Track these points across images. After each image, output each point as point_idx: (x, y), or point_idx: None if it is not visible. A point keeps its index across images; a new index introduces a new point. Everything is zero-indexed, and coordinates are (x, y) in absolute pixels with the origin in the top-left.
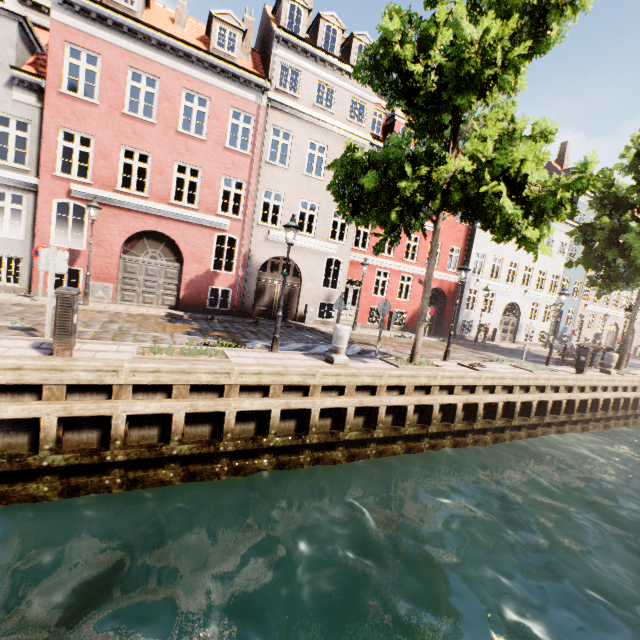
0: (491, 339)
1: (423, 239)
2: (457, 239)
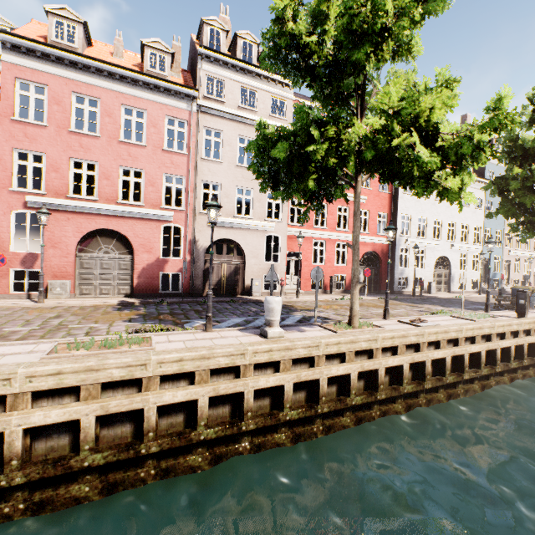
0: (427, 291)
1: (352, 209)
2: (382, 206)
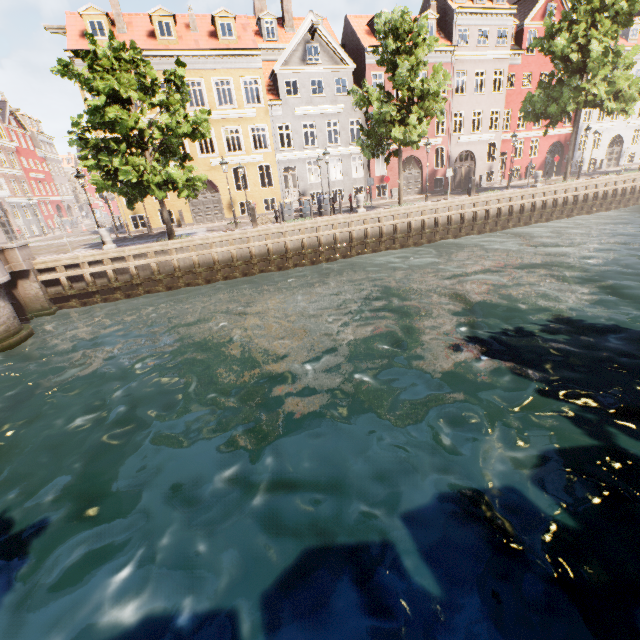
0: (598, 169)
1: None
2: None
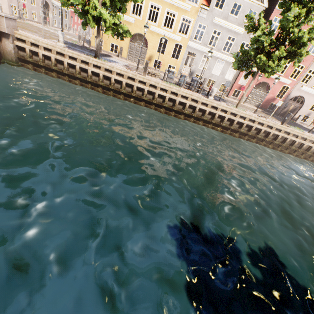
0: None
1: None
2: None
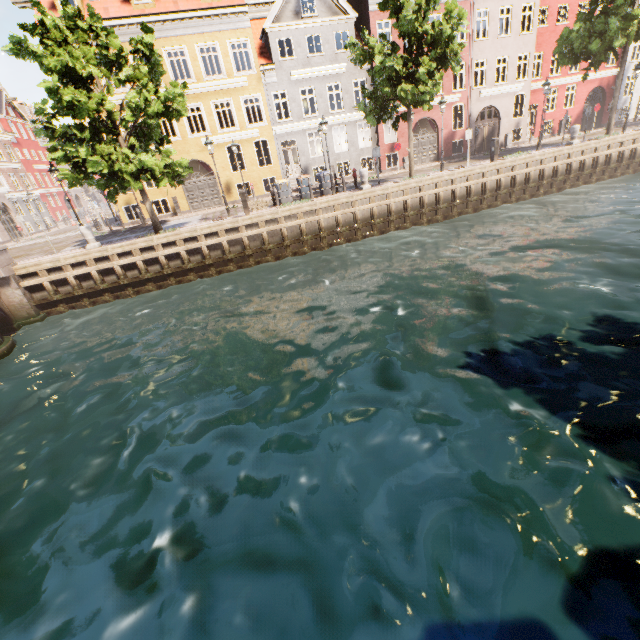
0: None
1: None
2: None
